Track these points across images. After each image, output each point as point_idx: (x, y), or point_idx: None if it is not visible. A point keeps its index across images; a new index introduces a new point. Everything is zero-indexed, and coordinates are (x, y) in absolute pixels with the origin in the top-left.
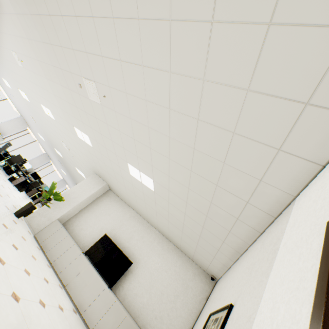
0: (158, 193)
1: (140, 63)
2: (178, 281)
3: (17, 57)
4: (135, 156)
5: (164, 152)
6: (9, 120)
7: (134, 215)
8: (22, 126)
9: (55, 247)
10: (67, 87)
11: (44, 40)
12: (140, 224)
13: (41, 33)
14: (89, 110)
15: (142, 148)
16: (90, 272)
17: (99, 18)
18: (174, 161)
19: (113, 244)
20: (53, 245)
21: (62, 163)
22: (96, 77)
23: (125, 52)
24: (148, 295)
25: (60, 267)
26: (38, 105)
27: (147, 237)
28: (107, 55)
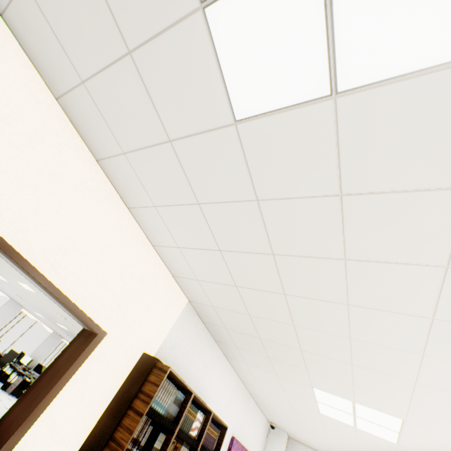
0: None
1: None
2: None
3: None
4: None
5: None
6: None
7: None
8: (15, 311)
9: None
10: None
11: None
12: None
13: None
14: None
15: None
16: None
17: None
18: None
19: None
20: None
21: (73, 336)
22: None
23: None
24: None
25: None
26: (16, 283)
27: None
28: None
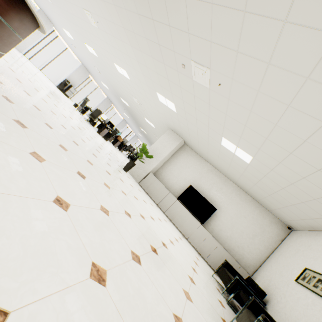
0: (254, 166)
1: (304, 75)
2: (256, 226)
3: (91, 17)
4: (238, 136)
5: (287, 147)
6: (74, 71)
7: (211, 169)
8: (85, 75)
9: (156, 193)
10: (160, 61)
11: (143, 13)
12: (218, 177)
13: (140, 5)
14: (186, 87)
15: (252, 135)
16: (186, 213)
17: (257, 16)
18: (297, 157)
19: (198, 193)
20: (154, 192)
21: (127, 110)
22: (215, 66)
23: (282, 59)
24: (231, 232)
25: (164, 207)
26: (109, 63)
27: (225, 189)
28: (248, 53)
